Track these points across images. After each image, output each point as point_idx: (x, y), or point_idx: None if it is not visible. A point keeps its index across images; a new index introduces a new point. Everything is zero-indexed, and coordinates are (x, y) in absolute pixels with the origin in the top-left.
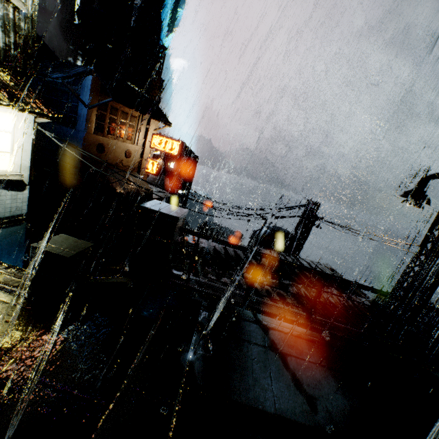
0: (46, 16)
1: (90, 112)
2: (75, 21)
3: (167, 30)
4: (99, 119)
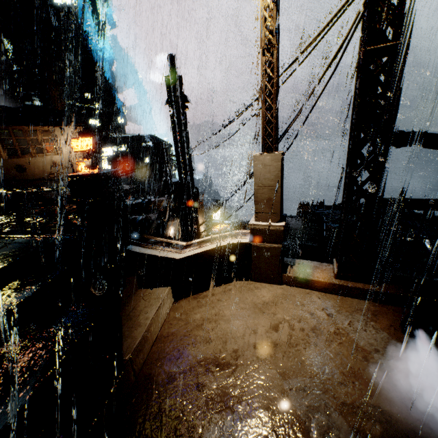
0: None
1: None
2: (13, 68)
3: (97, 35)
4: (6, 145)
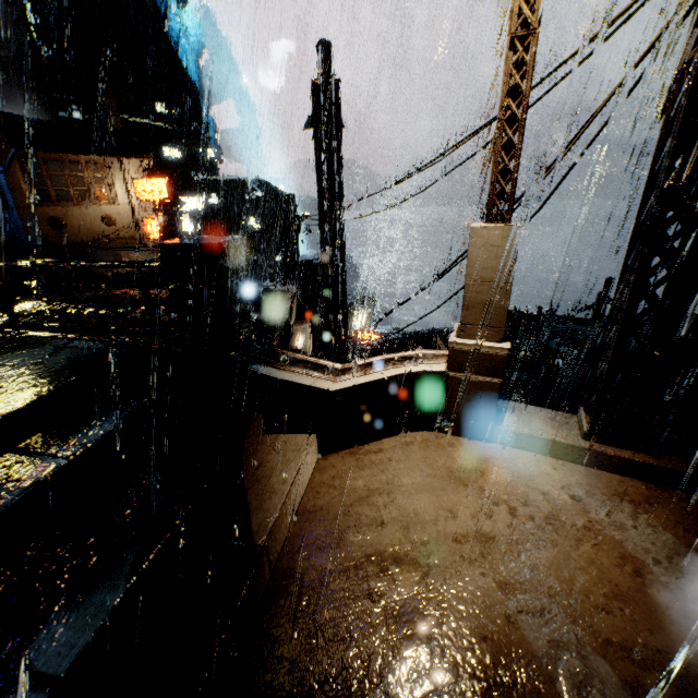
0: (5, 64)
1: (11, 178)
2: (40, 53)
3: (178, 1)
4: (33, 184)
